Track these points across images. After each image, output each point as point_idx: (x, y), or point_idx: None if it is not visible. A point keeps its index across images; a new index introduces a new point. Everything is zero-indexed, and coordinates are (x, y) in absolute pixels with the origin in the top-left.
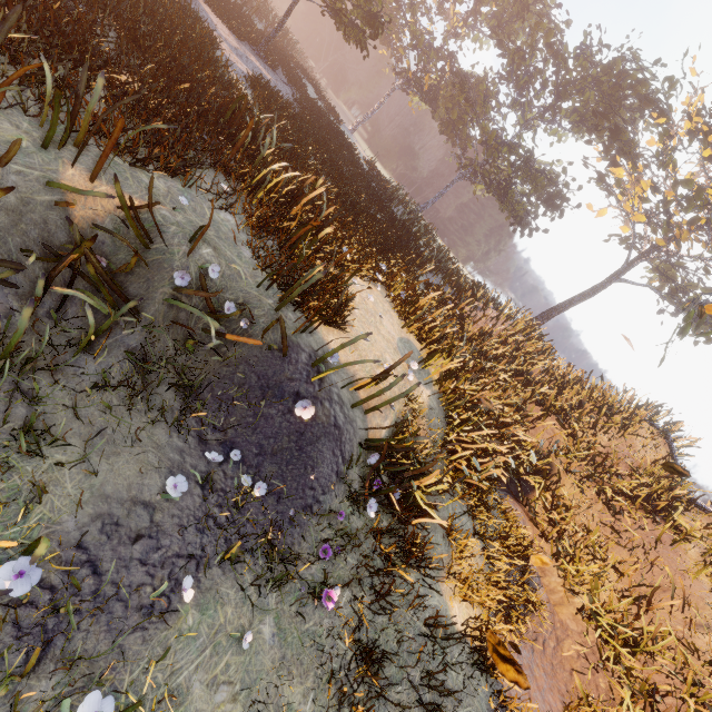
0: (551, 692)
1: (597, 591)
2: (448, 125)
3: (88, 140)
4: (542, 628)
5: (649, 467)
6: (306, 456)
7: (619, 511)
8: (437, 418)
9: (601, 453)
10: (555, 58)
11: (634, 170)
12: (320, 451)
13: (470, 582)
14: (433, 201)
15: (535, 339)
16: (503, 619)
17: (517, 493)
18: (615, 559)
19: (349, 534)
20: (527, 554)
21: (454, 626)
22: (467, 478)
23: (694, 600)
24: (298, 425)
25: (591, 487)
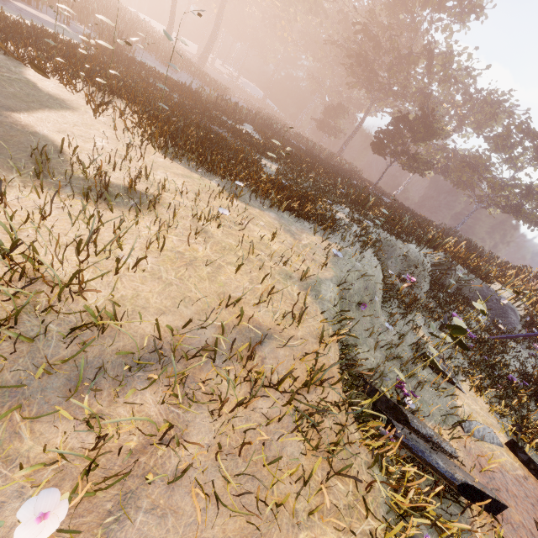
0: None
1: None
2: (461, 183)
3: (438, 246)
4: None
5: None
6: (506, 315)
7: None
8: None
9: None
10: (528, 136)
11: None
12: (510, 314)
13: None
14: (460, 225)
15: None
16: None
17: None
18: None
19: (530, 337)
20: None
21: None
22: None
23: None
24: (500, 307)
25: None
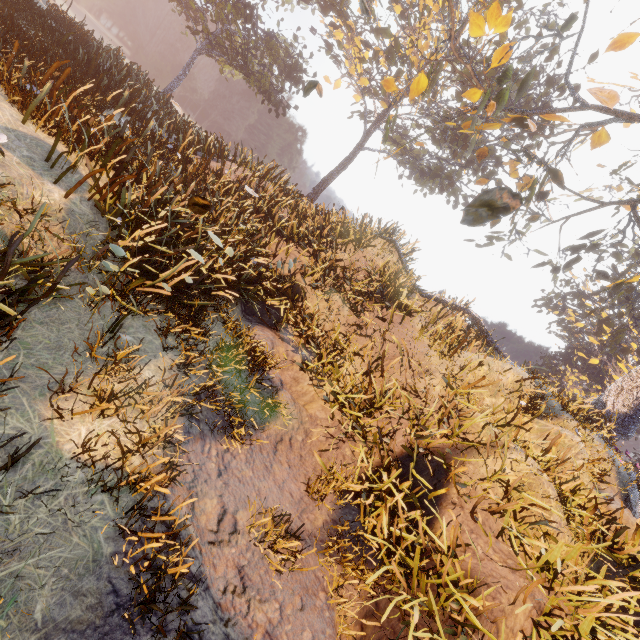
0: (295, 480)
1: (337, 375)
2: None
3: None
4: (287, 427)
5: (379, 267)
6: None
7: (361, 310)
8: (89, 225)
9: (343, 267)
10: None
11: (349, 30)
12: None
13: (117, 394)
14: (178, 82)
15: (290, 194)
16: (188, 424)
17: (272, 322)
18: (357, 347)
19: None
20: (268, 365)
21: (62, 454)
22: (142, 288)
23: (418, 356)
24: None
25: (338, 298)
